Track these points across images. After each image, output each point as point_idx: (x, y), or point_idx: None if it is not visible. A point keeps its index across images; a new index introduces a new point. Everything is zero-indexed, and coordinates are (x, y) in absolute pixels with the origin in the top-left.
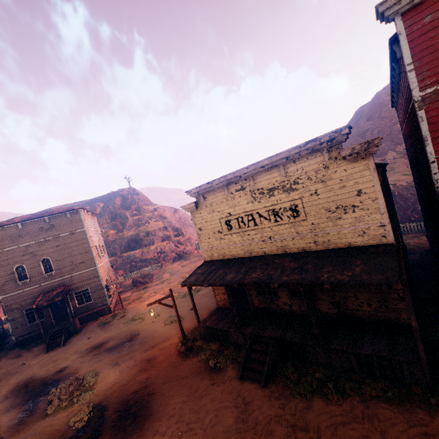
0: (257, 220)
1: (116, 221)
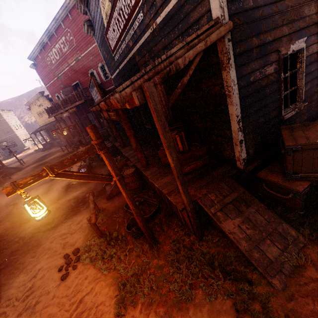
0: (42, 114)
1: None
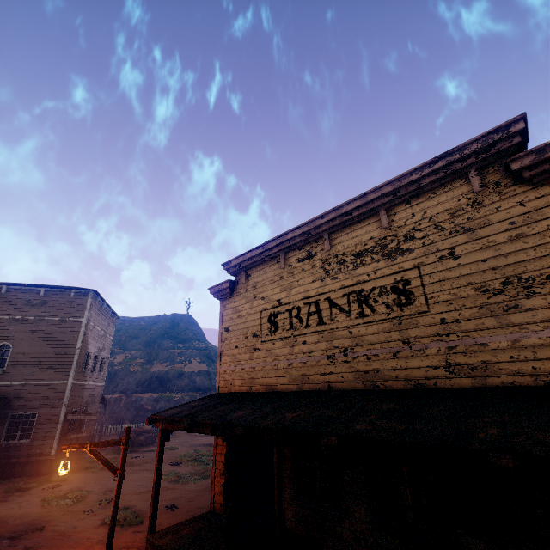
0: (325, 313)
1: (151, 349)
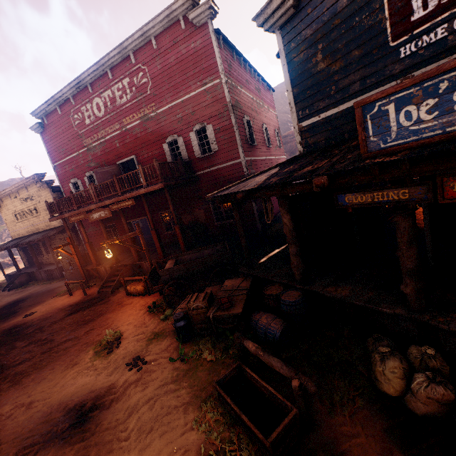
0: (26, 214)
1: None
